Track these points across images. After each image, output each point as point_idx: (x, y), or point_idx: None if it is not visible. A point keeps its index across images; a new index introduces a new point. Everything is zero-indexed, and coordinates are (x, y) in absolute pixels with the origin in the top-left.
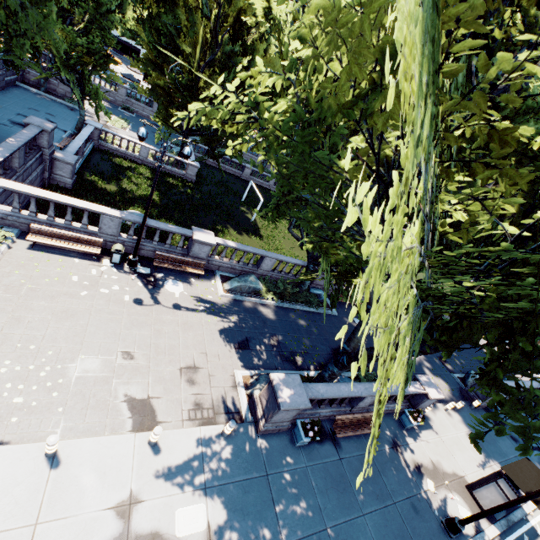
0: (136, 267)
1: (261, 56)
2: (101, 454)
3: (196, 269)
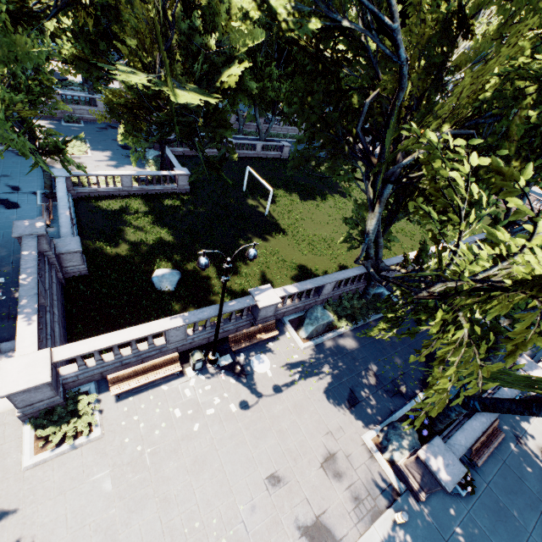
0: (217, 362)
1: (225, 20)
2: None
3: (269, 332)
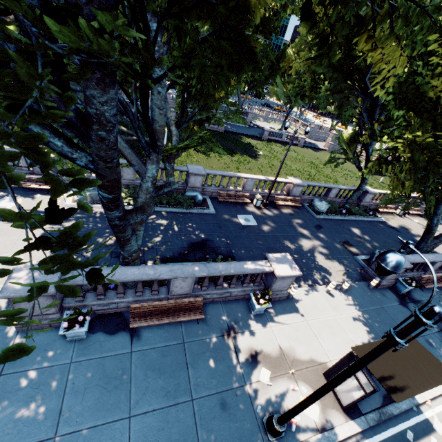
0: None
1: None
2: None
3: (41, 185)
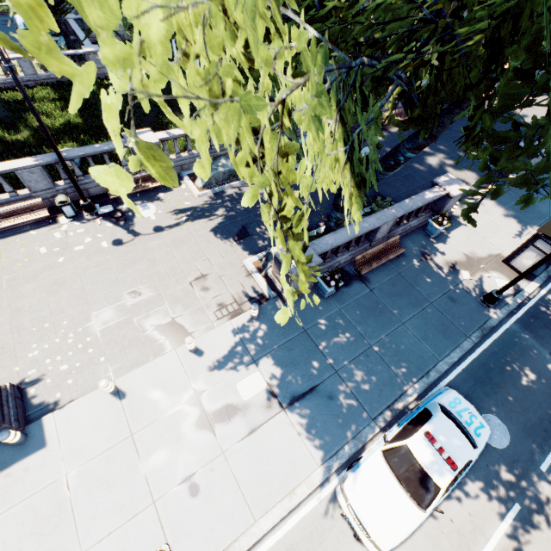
0: (96, 211)
1: None
2: (155, 375)
3: (157, 182)
